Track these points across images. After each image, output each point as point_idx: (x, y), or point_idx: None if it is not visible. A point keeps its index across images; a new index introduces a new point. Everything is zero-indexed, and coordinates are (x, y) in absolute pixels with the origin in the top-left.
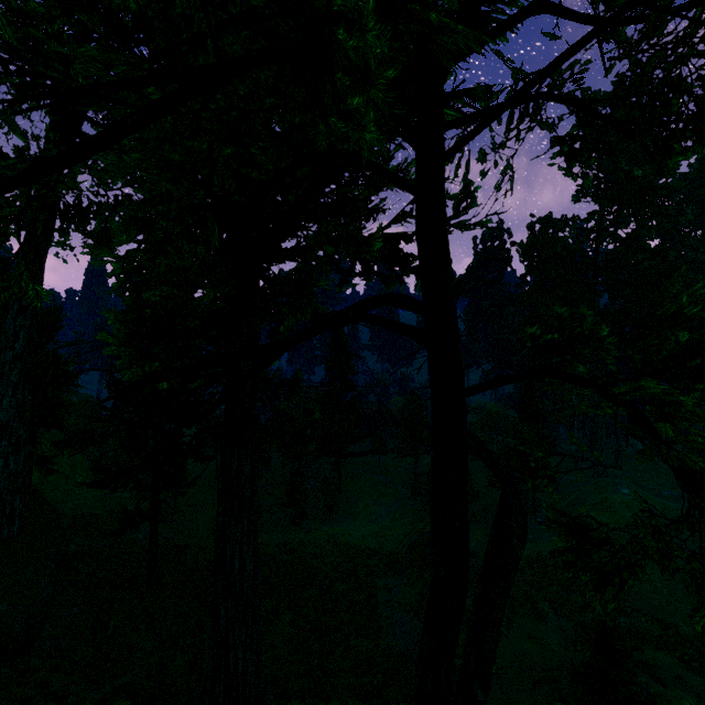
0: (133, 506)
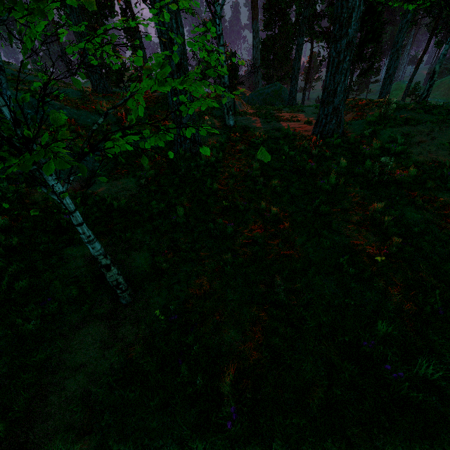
0: None
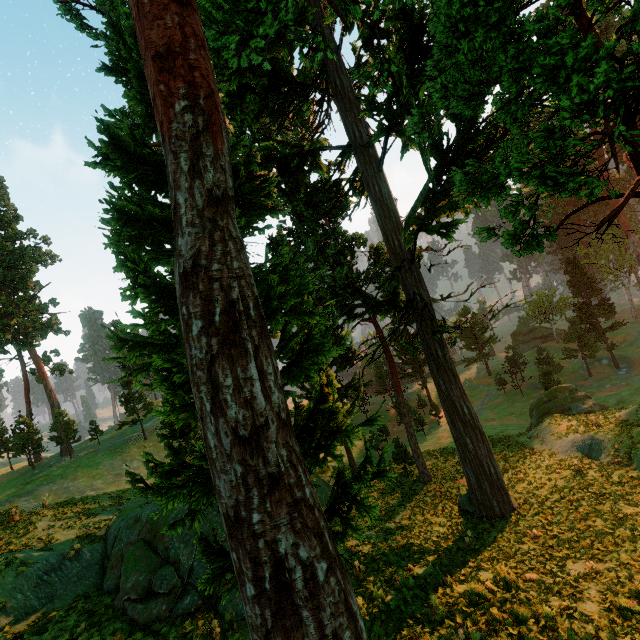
0: None
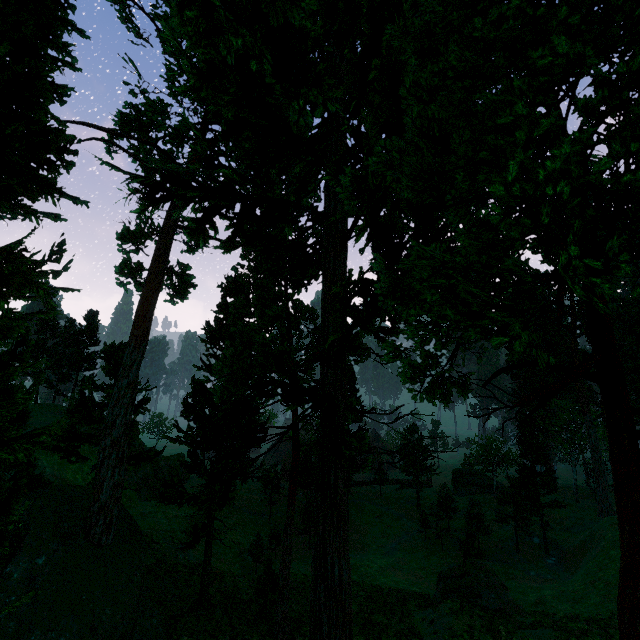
0: (169, 526)
